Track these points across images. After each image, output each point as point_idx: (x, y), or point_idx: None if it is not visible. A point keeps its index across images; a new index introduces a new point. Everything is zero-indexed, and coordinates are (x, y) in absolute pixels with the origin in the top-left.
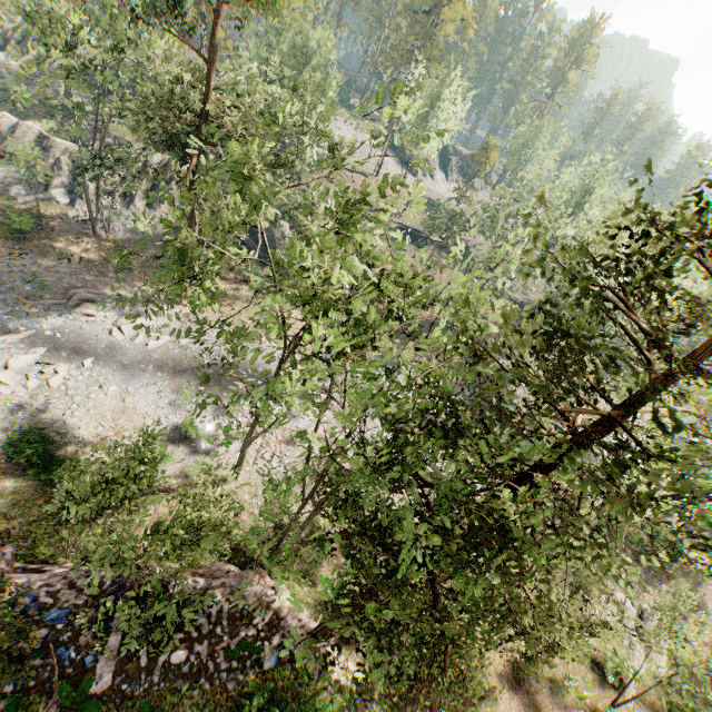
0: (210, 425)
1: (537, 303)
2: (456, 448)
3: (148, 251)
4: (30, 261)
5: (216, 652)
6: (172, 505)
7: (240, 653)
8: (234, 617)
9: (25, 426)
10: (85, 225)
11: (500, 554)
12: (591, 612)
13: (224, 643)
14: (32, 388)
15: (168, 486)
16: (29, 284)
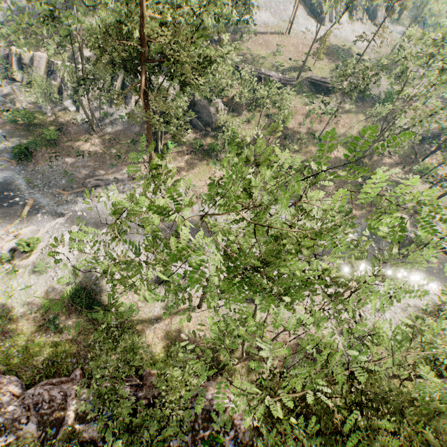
0: (181, 269)
1: (431, 132)
2: None
3: (128, 139)
4: (61, 161)
5: (196, 440)
6: (163, 328)
7: (211, 441)
8: (205, 417)
9: (76, 281)
10: (87, 125)
11: None
12: None
13: (200, 434)
14: (76, 254)
15: (160, 315)
16: (63, 178)
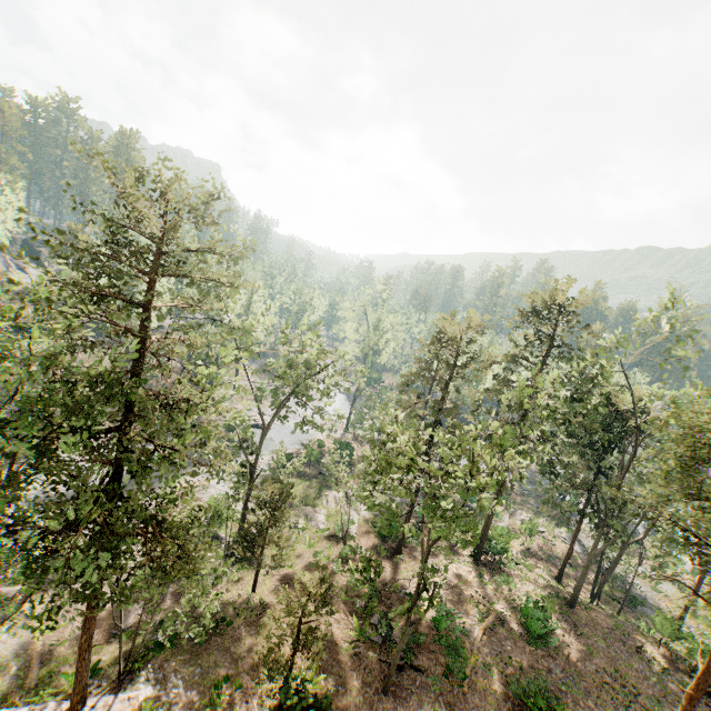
0: None
1: None
2: (75, 385)
3: None
4: None
5: None
6: None
7: None
8: None
9: None
10: None
11: (153, 441)
12: (319, 513)
13: None
14: None
15: None
16: None
